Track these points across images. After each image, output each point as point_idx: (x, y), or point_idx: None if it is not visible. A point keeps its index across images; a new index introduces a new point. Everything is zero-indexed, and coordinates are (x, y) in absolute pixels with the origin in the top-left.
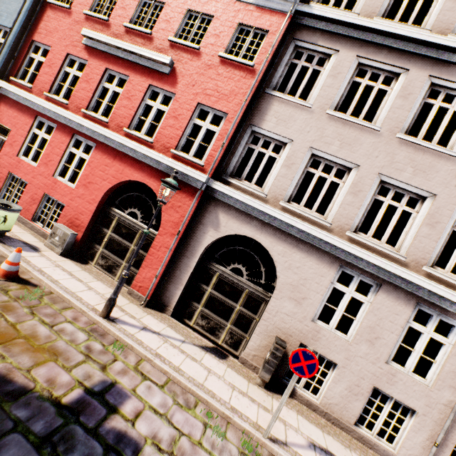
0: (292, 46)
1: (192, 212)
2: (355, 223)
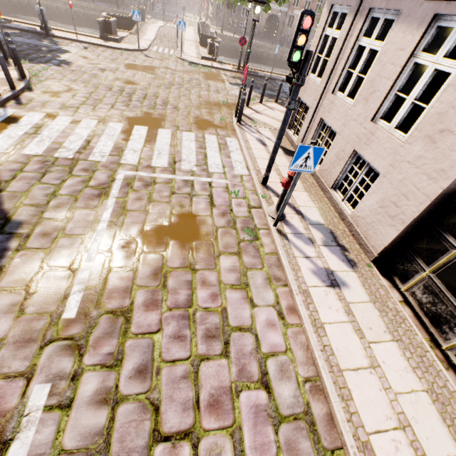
0: None
1: None
2: None
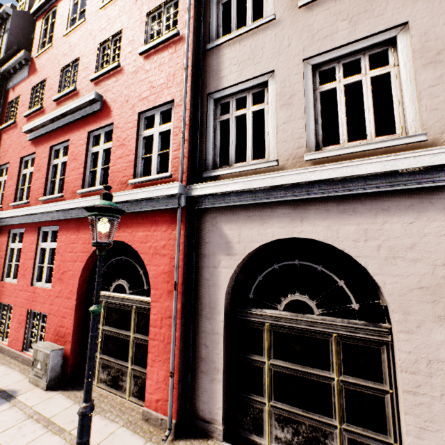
0: None
1: (182, 245)
2: None
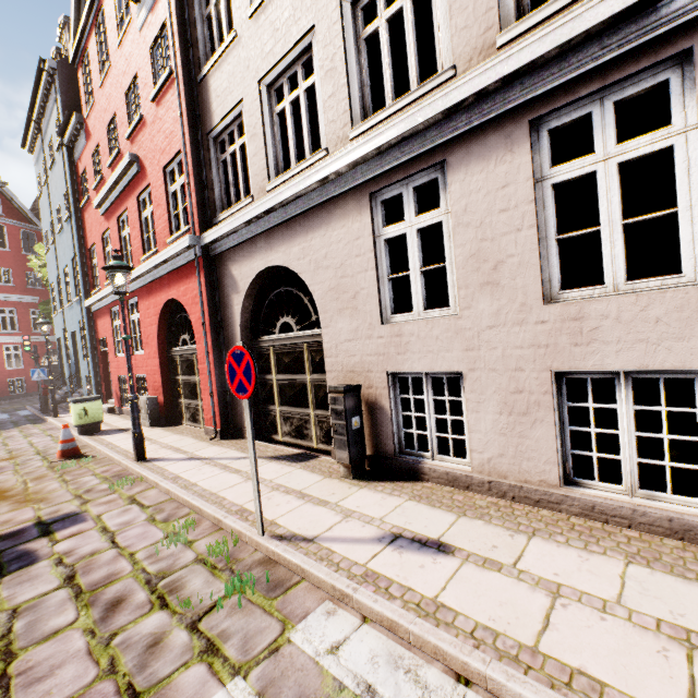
0: (196, 1)
1: (205, 292)
2: (357, 109)
